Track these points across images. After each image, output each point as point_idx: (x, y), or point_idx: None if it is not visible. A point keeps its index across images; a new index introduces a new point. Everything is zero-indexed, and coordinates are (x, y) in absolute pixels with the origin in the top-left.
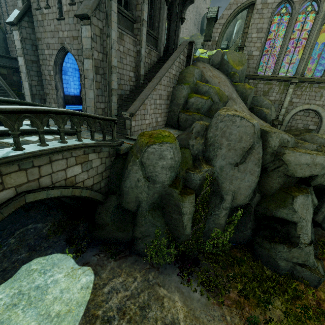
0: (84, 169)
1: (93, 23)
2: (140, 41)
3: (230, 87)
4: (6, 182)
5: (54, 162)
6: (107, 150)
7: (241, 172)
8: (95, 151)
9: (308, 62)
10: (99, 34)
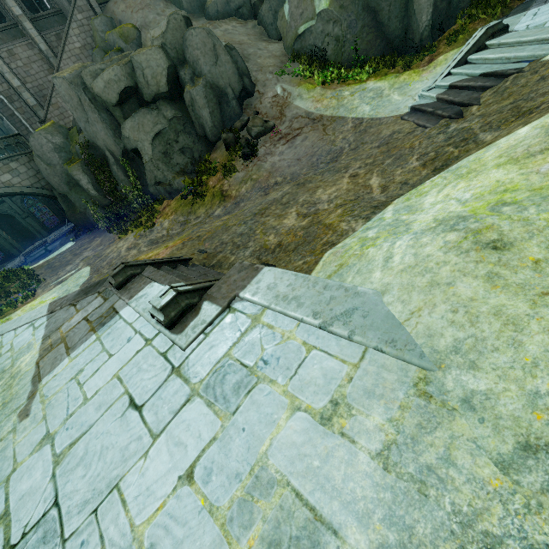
0: (13, 175)
1: None
2: (34, 39)
3: (151, 5)
4: None
5: None
6: (27, 158)
7: (93, 126)
8: (14, 161)
9: None
10: None
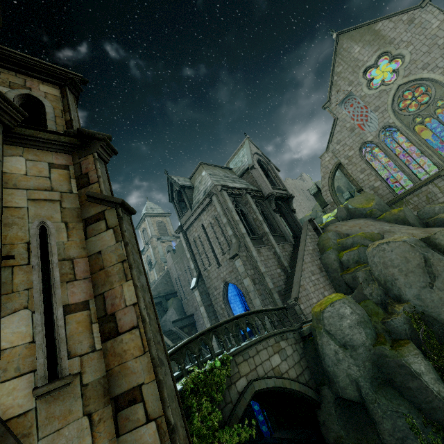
0: (282, 358)
1: (240, 256)
2: (272, 245)
3: (376, 224)
4: (240, 371)
5: (259, 352)
6: (292, 336)
7: None
8: (283, 339)
9: (438, 153)
10: (246, 259)
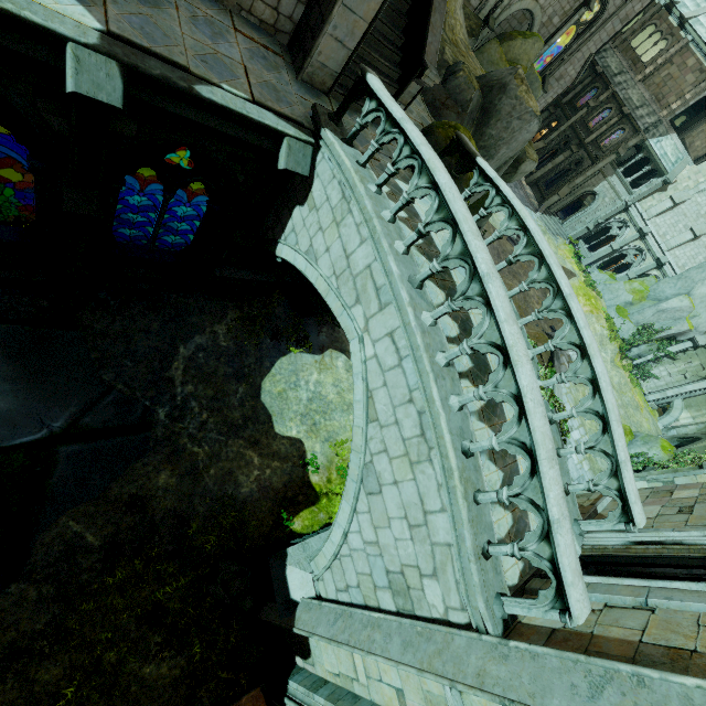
0: None
1: None
2: None
3: None
4: None
5: None
6: None
7: None
8: None
9: None
10: None
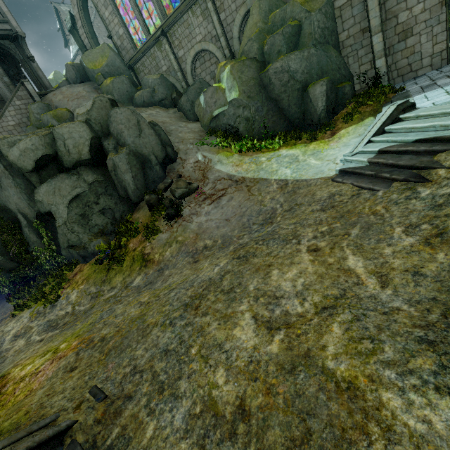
0: None
1: None
2: None
3: (86, 96)
4: None
5: None
6: None
7: (6, 190)
8: None
9: (160, 0)
10: None
